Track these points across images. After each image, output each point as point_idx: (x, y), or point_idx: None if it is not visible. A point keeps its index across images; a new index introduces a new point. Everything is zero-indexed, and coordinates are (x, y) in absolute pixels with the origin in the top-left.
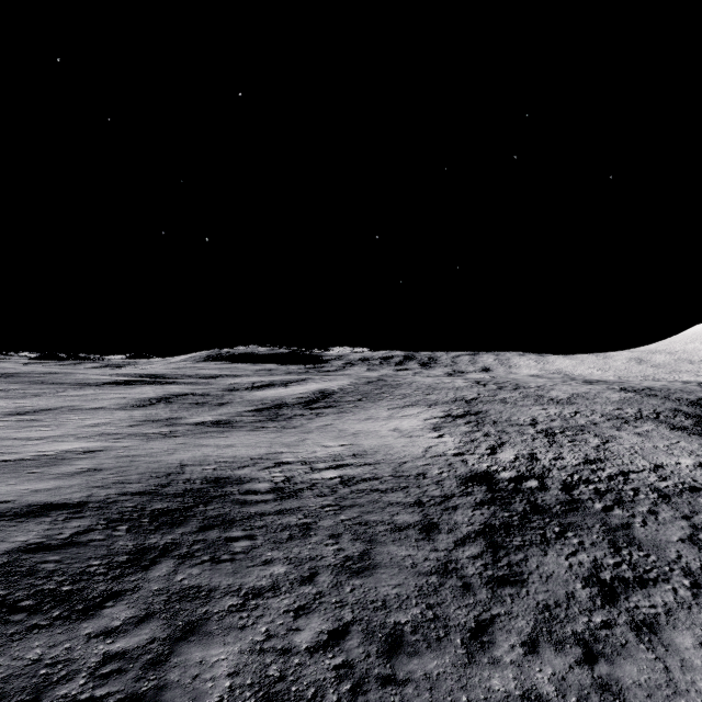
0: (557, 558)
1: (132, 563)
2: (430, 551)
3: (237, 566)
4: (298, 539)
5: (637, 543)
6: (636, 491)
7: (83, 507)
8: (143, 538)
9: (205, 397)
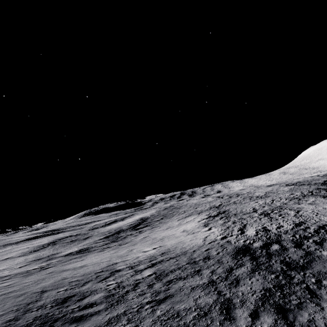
0: None
1: None
2: None
3: None
4: None
5: None
6: None
7: None
8: None
9: (77, 236)
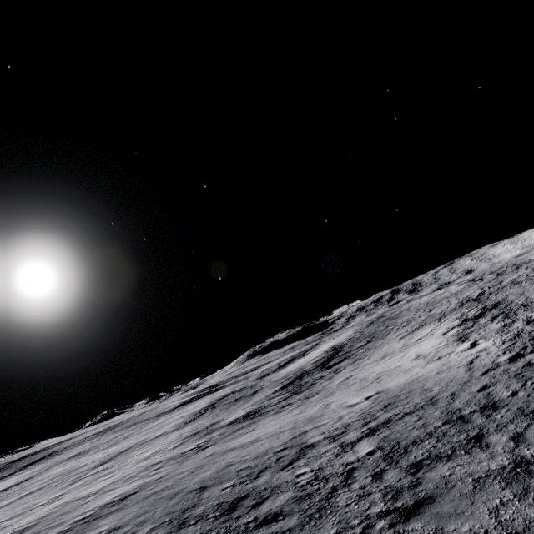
0: None
1: None
2: None
3: None
4: None
5: None
6: None
7: None
8: None
9: (242, 392)
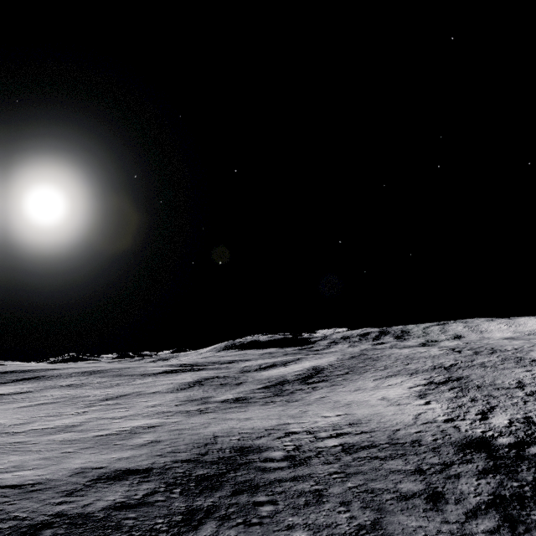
0: None
1: (185, 522)
2: (441, 522)
3: (265, 530)
4: (313, 505)
5: None
6: None
7: (150, 472)
8: (191, 500)
9: (226, 379)
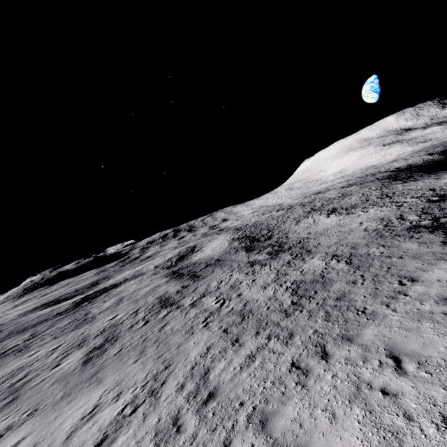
0: None
1: None
2: None
3: None
4: None
5: None
6: None
7: None
8: None
9: (193, 266)
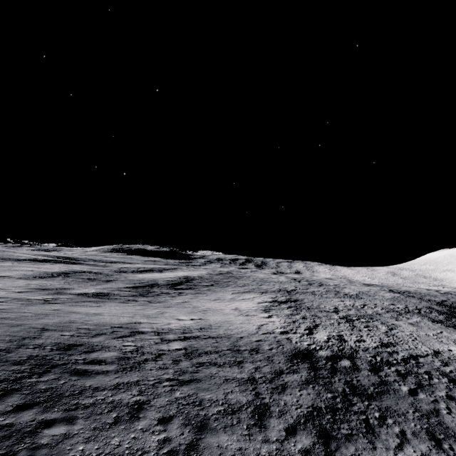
0: (387, 454)
1: None
2: (262, 442)
3: None
4: (124, 423)
5: (453, 434)
6: (430, 375)
7: None
8: None
9: (98, 275)
